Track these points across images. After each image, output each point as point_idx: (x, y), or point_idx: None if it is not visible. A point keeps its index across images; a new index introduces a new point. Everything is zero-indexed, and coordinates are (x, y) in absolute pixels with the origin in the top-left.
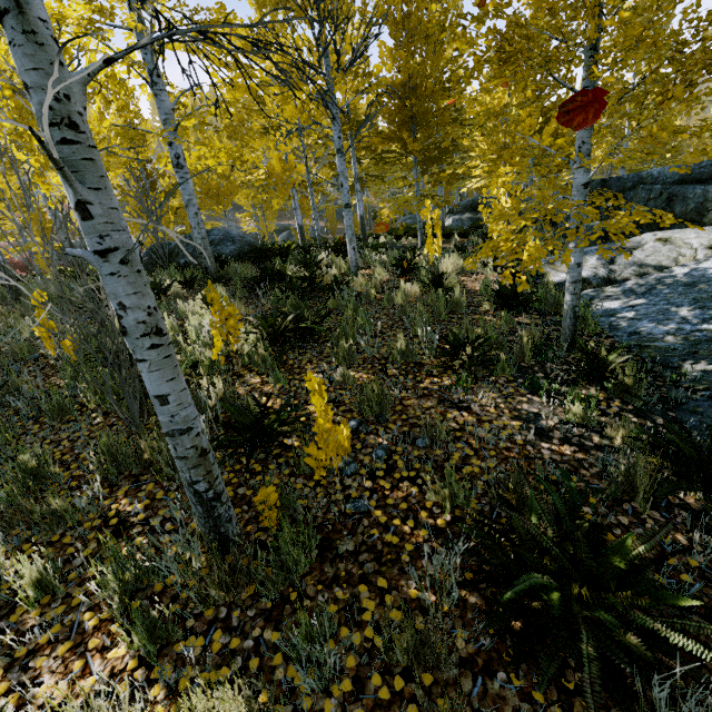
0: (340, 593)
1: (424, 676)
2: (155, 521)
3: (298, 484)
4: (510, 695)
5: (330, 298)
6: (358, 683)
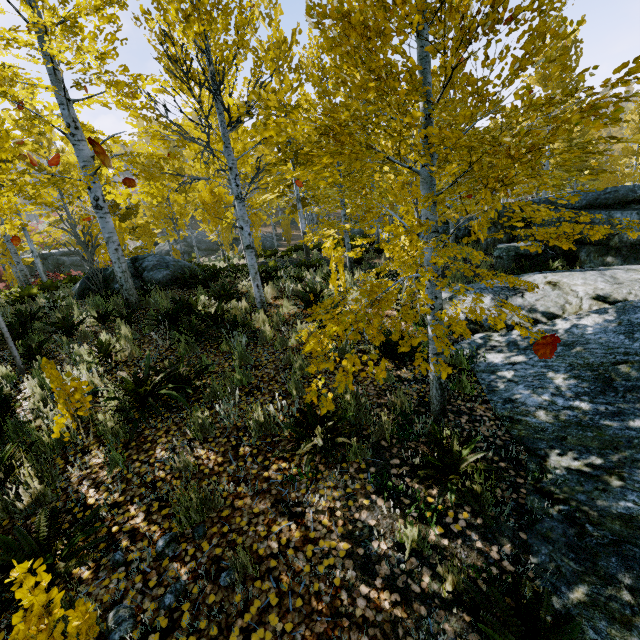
0: None
1: None
2: None
3: None
4: None
5: (224, 341)
6: None
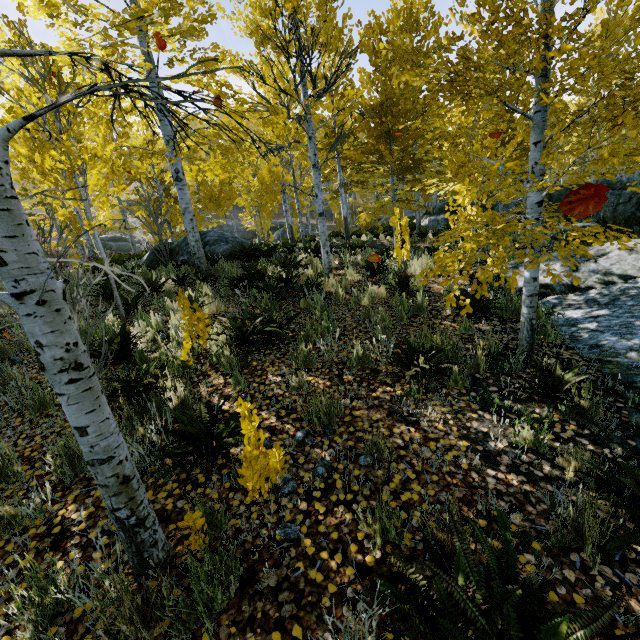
0: None
1: None
2: (93, 532)
3: (235, 500)
4: None
5: (302, 299)
6: None
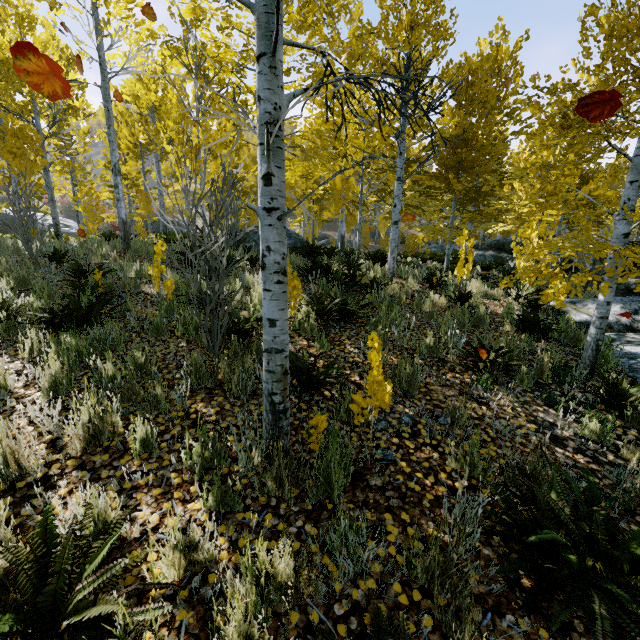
0: (369, 515)
1: (439, 597)
2: (223, 423)
3: (336, 426)
4: (517, 635)
5: (368, 294)
6: (381, 585)
